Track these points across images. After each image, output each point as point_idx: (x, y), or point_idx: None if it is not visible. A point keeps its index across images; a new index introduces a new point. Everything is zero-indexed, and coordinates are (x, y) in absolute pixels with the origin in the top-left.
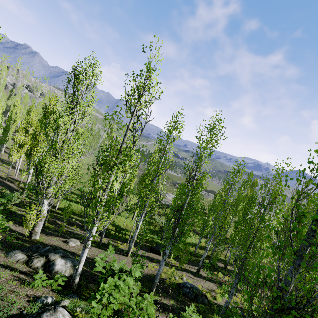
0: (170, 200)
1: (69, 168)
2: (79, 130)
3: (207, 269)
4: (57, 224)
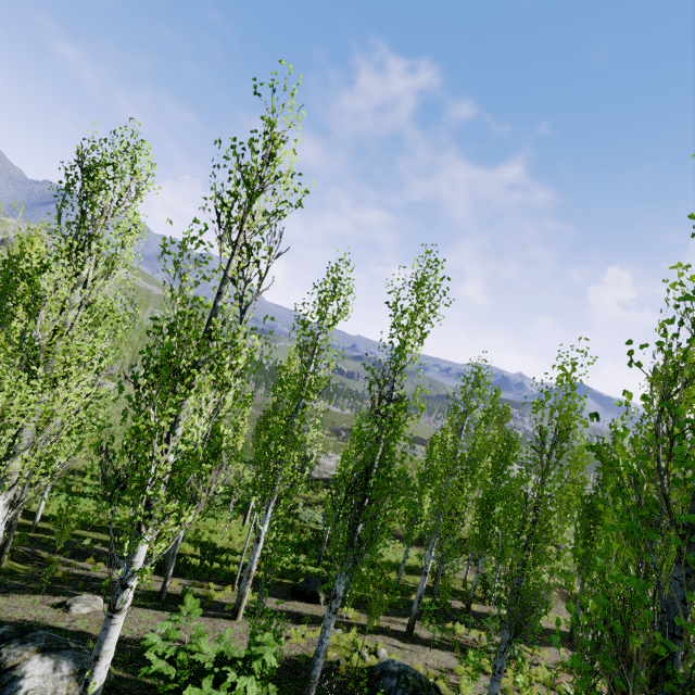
0: (331, 469)
1: (71, 402)
2: (99, 303)
3: (430, 620)
4: (39, 561)
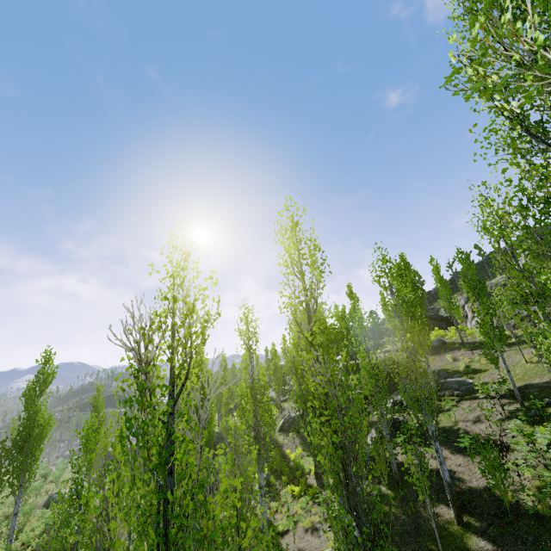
0: None
1: None
2: None
3: None
4: None
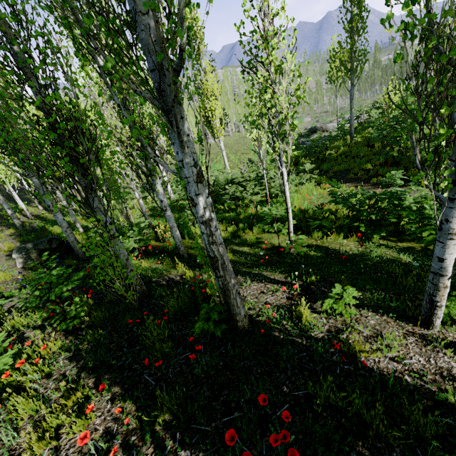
0: None
1: None
2: None
3: None
4: None
